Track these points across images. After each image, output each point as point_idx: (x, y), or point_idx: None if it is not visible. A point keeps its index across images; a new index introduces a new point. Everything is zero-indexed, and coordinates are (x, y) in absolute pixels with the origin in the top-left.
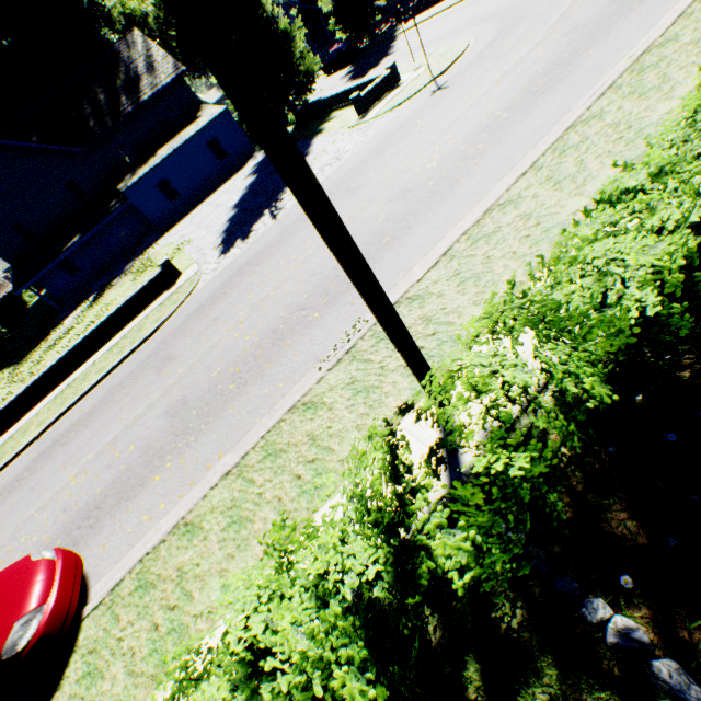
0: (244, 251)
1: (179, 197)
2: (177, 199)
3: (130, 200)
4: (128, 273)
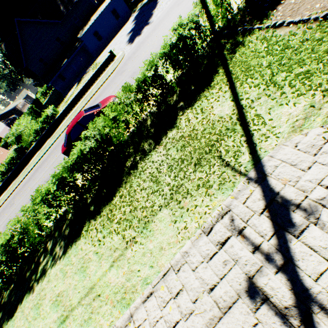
0: (140, 39)
1: (102, 39)
2: (102, 40)
3: (84, 42)
4: (89, 71)
